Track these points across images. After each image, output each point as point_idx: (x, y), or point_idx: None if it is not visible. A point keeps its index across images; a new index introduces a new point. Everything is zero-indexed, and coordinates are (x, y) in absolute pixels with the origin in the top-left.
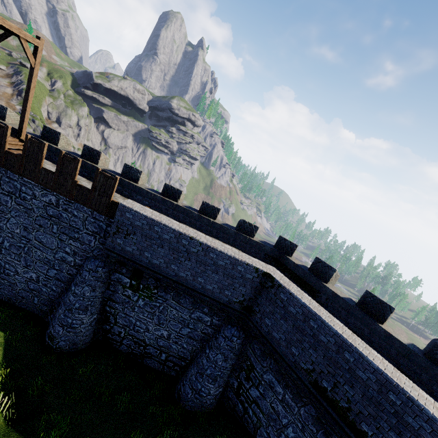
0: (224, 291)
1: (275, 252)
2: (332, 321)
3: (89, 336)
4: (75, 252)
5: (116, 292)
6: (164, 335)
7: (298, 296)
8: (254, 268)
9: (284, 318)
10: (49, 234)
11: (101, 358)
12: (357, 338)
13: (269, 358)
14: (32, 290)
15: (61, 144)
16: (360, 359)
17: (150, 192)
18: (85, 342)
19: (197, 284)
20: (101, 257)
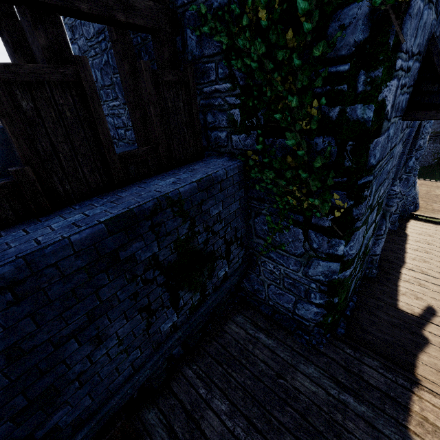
0: None
1: None
2: None
3: None
4: None
5: None
6: None
7: None
8: None
9: None
10: None
11: None
12: None
13: None
14: None
15: None
16: None
17: None
18: None
19: None
20: None
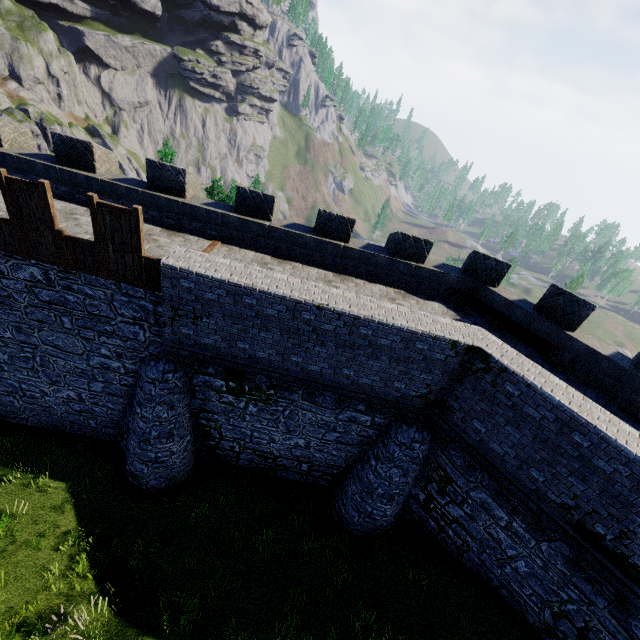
0: (392, 384)
1: (466, 283)
2: (620, 432)
3: (190, 462)
4: (118, 353)
5: (209, 400)
6: (300, 444)
7: (545, 390)
8: (448, 343)
9: (513, 424)
10: (62, 332)
11: (217, 486)
12: None
13: (479, 472)
14: (80, 412)
15: (8, 142)
16: None
17: (214, 212)
18: (187, 471)
19: (342, 379)
20: (165, 356)
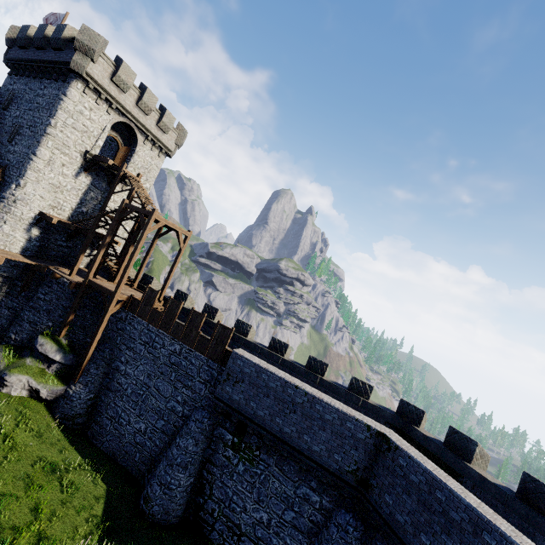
0: (333, 455)
1: (398, 420)
2: (464, 493)
3: (182, 507)
4: (185, 401)
5: (217, 451)
6: (263, 520)
7: (418, 459)
8: (365, 425)
9: (406, 491)
10: (167, 381)
11: (190, 542)
12: (501, 519)
13: None
14: (137, 444)
15: (187, 304)
16: (502, 541)
17: (258, 345)
18: (177, 514)
19: (303, 443)
20: (208, 408)
